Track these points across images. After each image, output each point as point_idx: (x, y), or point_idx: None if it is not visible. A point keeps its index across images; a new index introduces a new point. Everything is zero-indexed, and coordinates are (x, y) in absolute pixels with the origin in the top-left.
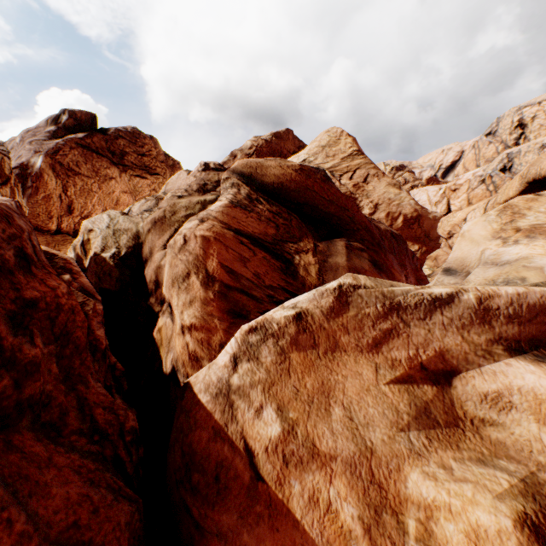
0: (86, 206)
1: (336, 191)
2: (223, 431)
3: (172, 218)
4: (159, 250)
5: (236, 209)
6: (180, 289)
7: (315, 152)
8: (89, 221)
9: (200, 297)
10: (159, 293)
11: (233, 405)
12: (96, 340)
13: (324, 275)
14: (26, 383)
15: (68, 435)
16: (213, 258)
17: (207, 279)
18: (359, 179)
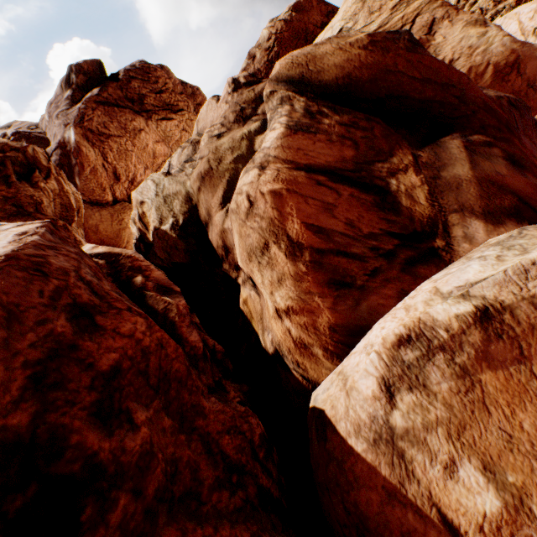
0: (128, 168)
1: (431, 60)
2: (400, 493)
3: (220, 168)
4: (217, 211)
5: (297, 136)
6: (261, 265)
7: (353, 12)
8: (136, 192)
9: (290, 273)
10: (231, 258)
11: (403, 456)
12: (193, 349)
13: (439, 198)
14: (145, 483)
15: (208, 497)
16: (293, 219)
17: (292, 248)
18: (421, 32)
